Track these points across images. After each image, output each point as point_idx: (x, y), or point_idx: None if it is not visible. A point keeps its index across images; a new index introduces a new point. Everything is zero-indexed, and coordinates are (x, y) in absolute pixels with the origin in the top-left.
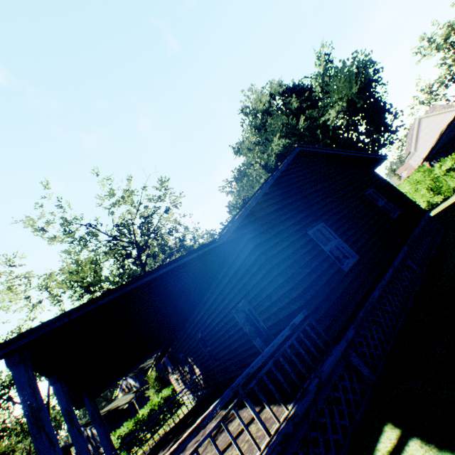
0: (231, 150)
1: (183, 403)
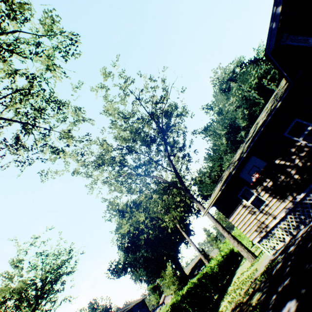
0: (203, 108)
1: (224, 291)
